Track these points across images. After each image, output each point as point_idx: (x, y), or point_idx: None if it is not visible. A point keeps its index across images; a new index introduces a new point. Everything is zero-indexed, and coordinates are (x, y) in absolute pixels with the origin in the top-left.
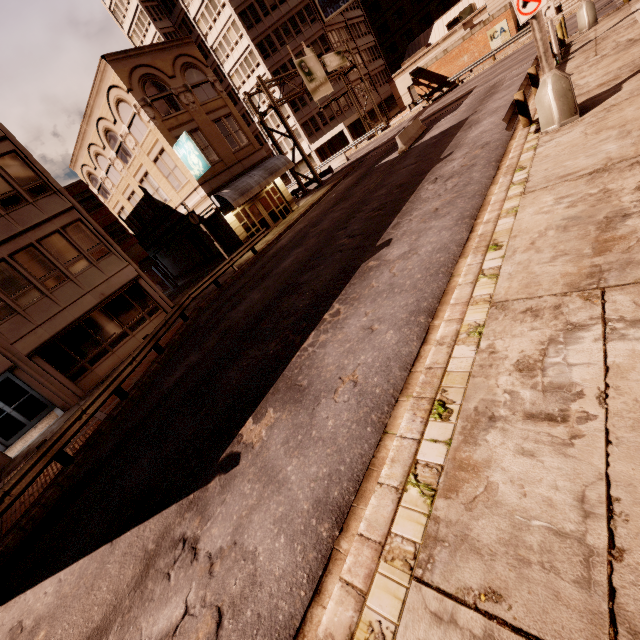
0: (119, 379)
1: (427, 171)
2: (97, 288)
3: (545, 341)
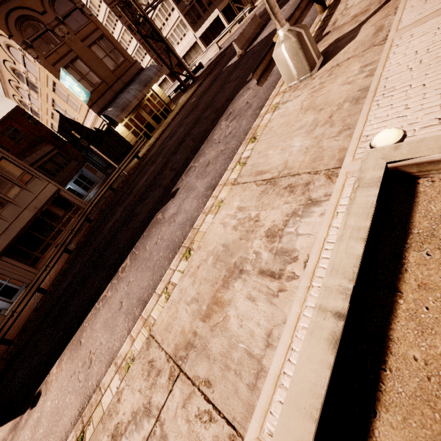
0: (38, 283)
1: (233, 97)
2: (30, 204)
3: (134, 412)
